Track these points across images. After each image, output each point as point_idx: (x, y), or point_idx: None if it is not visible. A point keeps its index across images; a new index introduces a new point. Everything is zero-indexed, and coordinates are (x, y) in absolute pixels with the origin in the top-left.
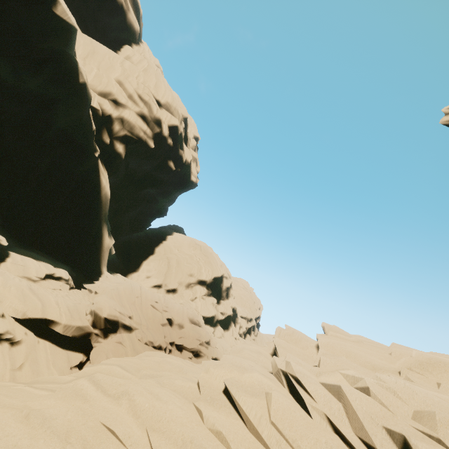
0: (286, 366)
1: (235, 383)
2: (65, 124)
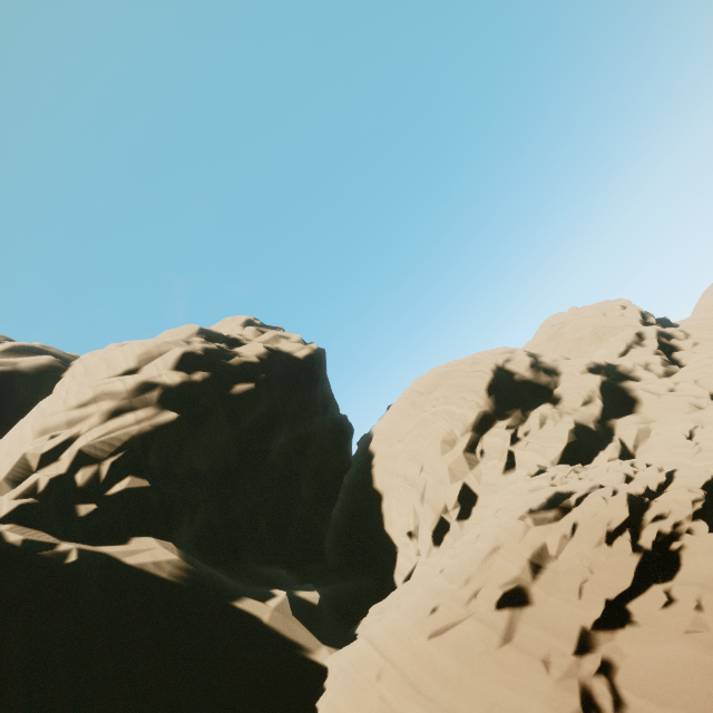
0: None
1: None
2: None
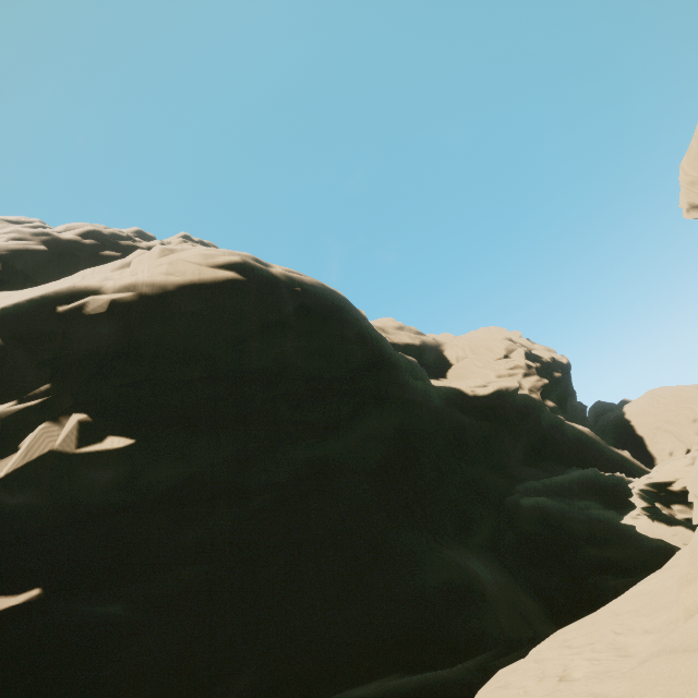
0: None
1: None
2: (544, 422)
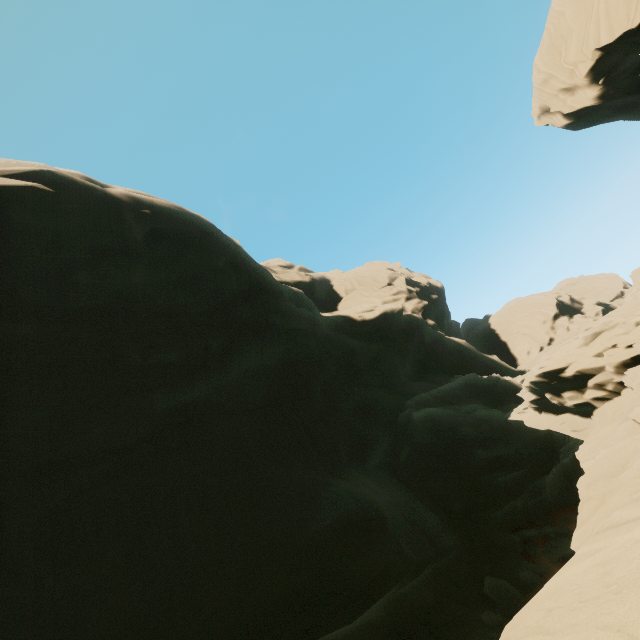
0: (637, 280)
1: (632, 294)
2: (427, 338)
